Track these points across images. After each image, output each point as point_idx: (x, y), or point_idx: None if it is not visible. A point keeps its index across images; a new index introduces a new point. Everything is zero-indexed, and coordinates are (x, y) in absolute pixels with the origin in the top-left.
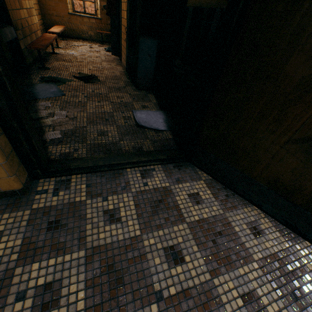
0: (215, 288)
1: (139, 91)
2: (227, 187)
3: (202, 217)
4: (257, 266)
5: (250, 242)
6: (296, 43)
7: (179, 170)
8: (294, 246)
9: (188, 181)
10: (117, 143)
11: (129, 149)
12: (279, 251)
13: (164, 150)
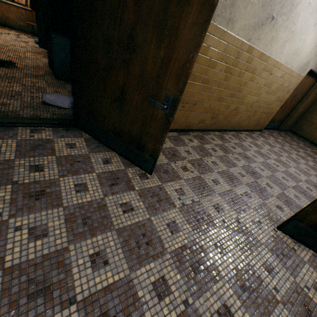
0: (60, 181)
1: (57, 81)
2: (99, 141)
3: (70, 154)
4: (95, 175)
5: (99, 166)
6: (97, 46)
7: (67, 132)
8: (128, 169)
9: (71, 137)
10: (17, 112)
11: (27, 116)
12: (116, 170)
13: (58, 119)
